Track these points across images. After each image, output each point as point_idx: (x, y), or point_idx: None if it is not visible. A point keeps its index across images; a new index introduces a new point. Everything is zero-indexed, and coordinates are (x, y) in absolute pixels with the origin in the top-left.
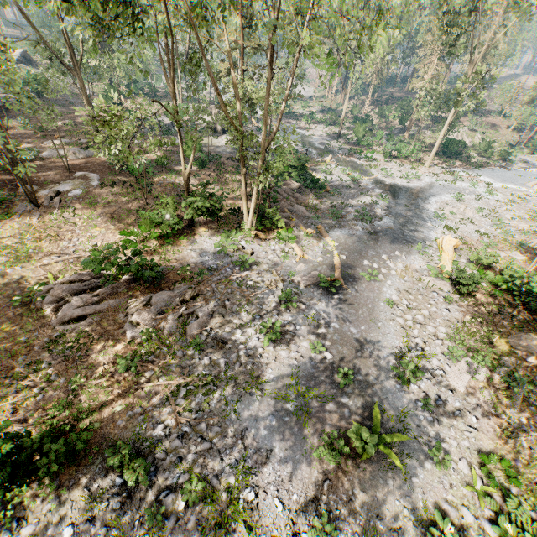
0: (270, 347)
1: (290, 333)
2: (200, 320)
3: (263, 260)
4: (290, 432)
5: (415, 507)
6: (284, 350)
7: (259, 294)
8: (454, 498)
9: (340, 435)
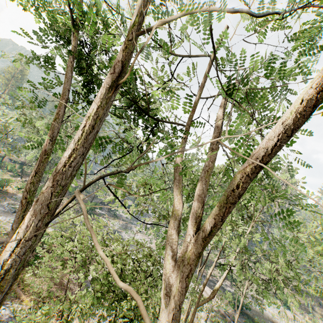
0: None
1: None
2: None
3: None
4: None
5: None
6: None
7: (3, 201)
8: None
9: None
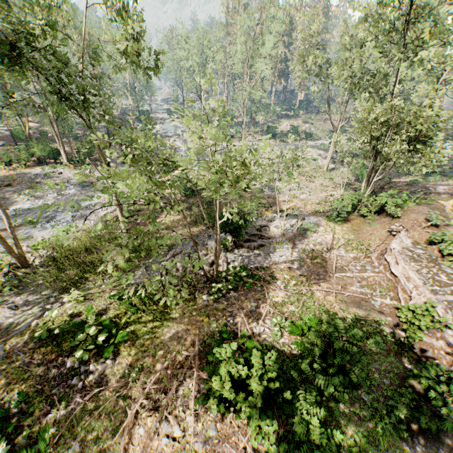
0: (25, 200)
1: (42, 197)
2: (1, 191)
3: (64, 176)
4: (2, 220)
5: (28, 237)
6: (31, 201)
7: (44, 186)
8: (47, 237)
9: (23, 222)
